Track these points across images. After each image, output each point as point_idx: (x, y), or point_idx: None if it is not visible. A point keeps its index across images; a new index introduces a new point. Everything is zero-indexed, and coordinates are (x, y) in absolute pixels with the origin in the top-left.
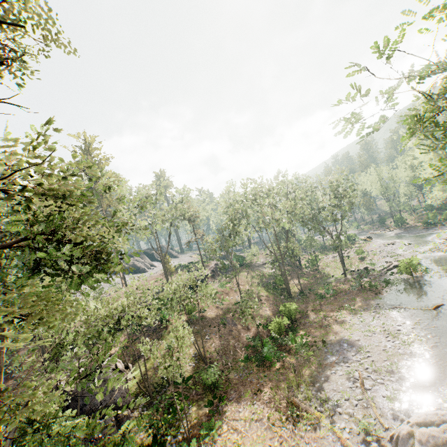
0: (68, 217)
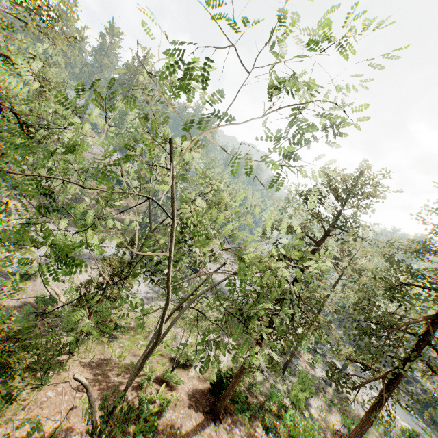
0: None
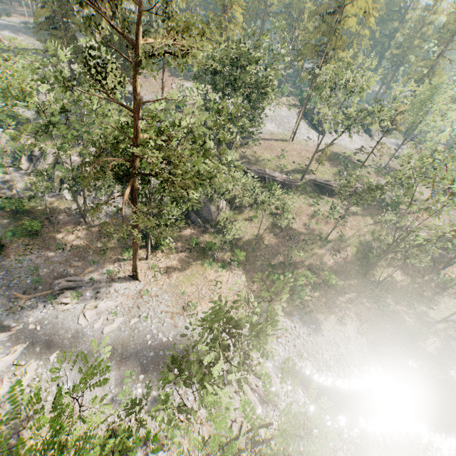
0: (209, 138)
